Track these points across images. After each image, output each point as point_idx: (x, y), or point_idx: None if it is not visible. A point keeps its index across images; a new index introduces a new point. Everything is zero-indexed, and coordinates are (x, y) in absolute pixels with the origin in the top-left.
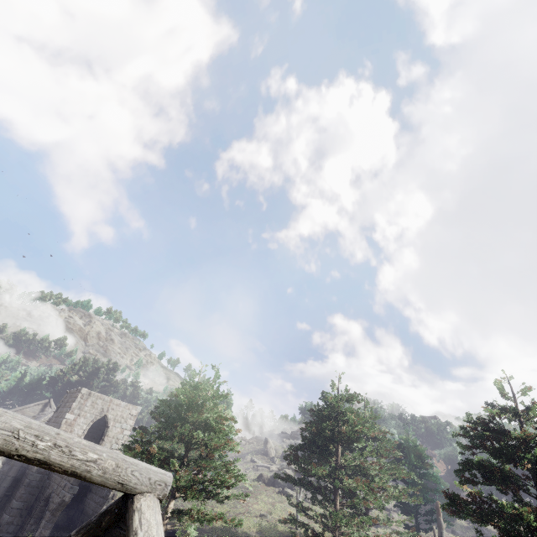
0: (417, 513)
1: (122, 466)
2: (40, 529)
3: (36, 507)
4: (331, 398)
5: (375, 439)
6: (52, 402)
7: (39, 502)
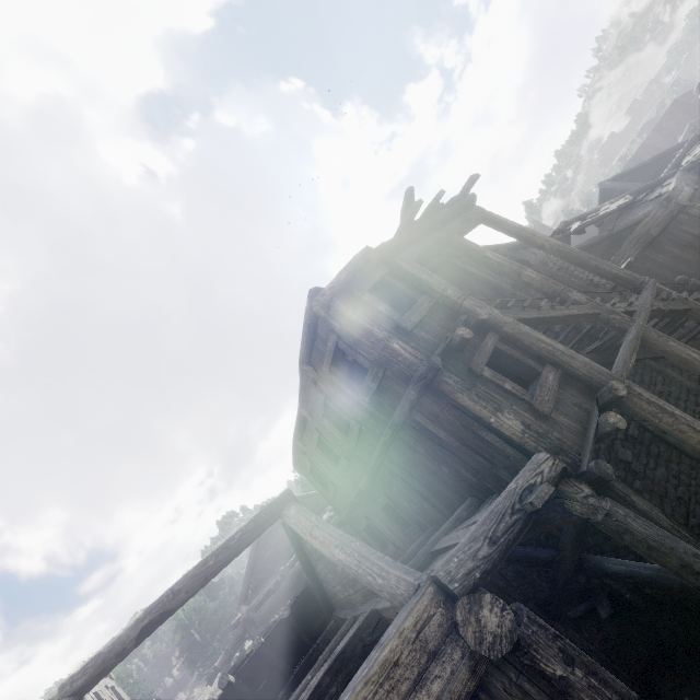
0: None
1: None
2: None
3: None
4: None
5: None
6: None
7: None
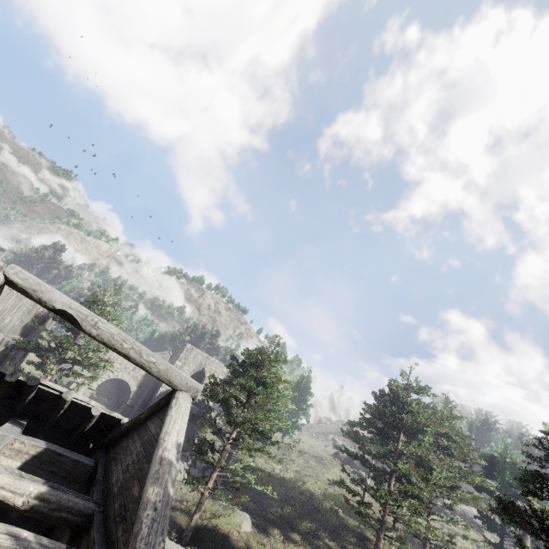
0: (502, 532)
1: (169, 370)
2: None
3: None
4: (397, 386)
5: (451, 439)
6: (171, 353)
7: None
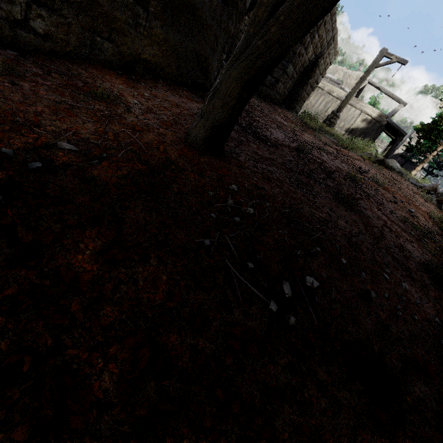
0: None
1: (399, 99)
2: None
3: None
4: None
5: None
6: None
7: None
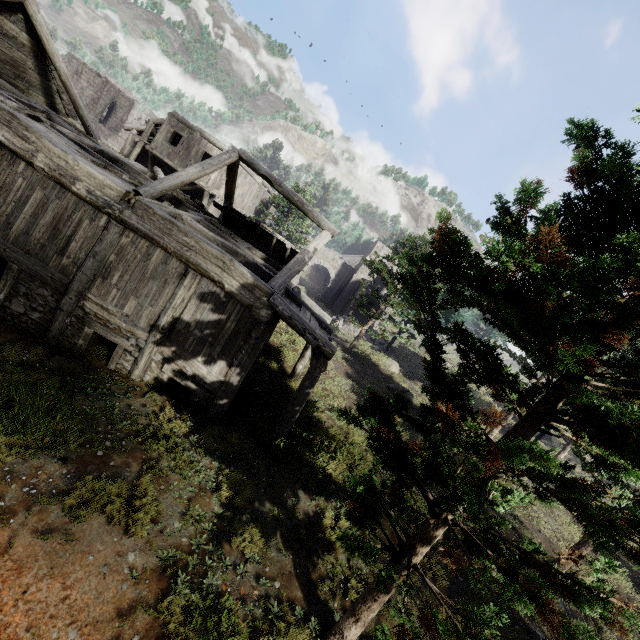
0: None
1: (319, 217)
2: (346, 311)
3: (347, 303)
4: None
5: None
6: None
7: (349, 301)
